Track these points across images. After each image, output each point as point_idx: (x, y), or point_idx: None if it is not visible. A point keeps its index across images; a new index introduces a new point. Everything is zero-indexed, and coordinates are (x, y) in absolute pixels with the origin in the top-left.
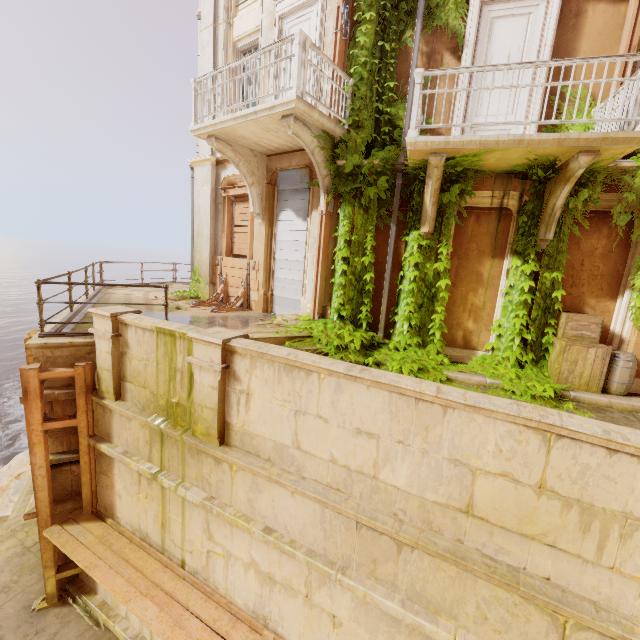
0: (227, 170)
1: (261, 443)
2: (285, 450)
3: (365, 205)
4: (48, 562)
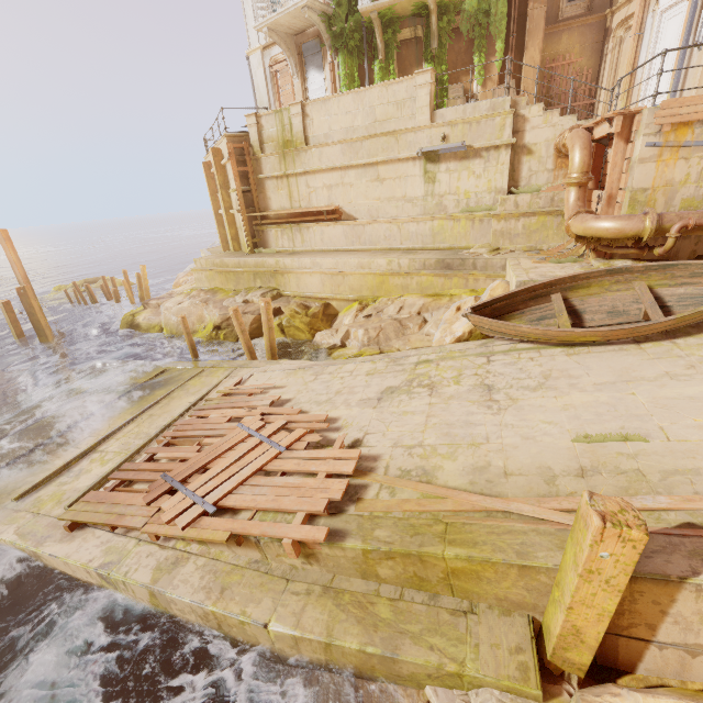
0: (271, 53)
1: (320, 137)
2: (327, 135)
3: (350, 52)
4: (248, 233)
